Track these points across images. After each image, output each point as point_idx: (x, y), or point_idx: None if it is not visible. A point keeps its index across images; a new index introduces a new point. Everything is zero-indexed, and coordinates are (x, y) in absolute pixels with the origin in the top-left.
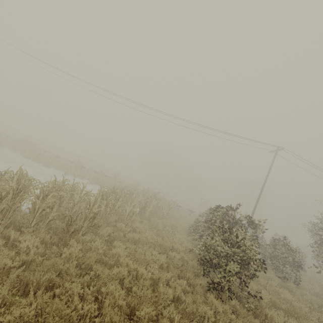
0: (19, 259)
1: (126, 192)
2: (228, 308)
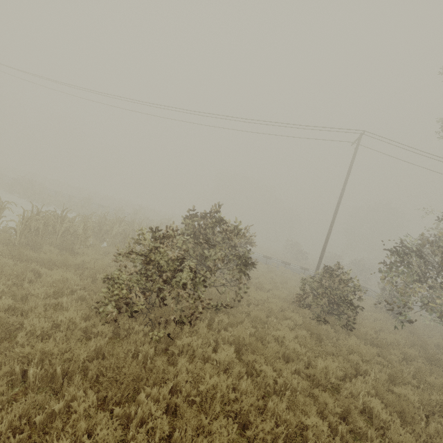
0: None
1: (113, 220)
2: (106, 330)
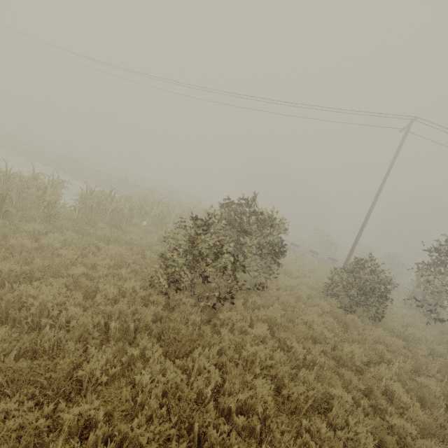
0: None
1: (151, 201)
2: (161, 299)
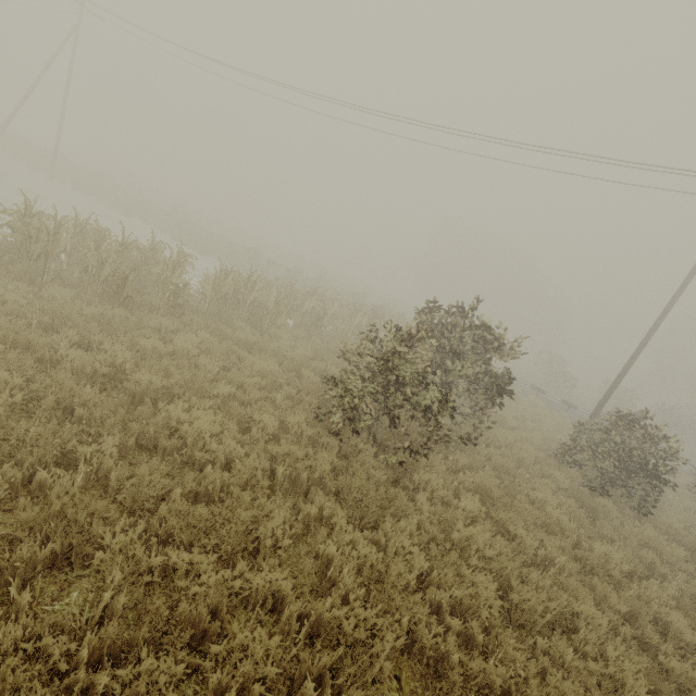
0: (39, 306)
1: (301, 290)
2: (332, 442)
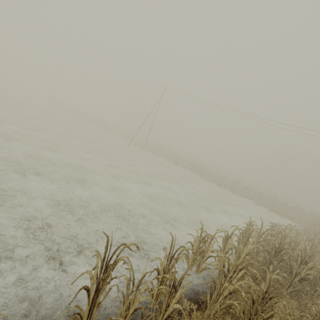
0: None
1: None
2: None
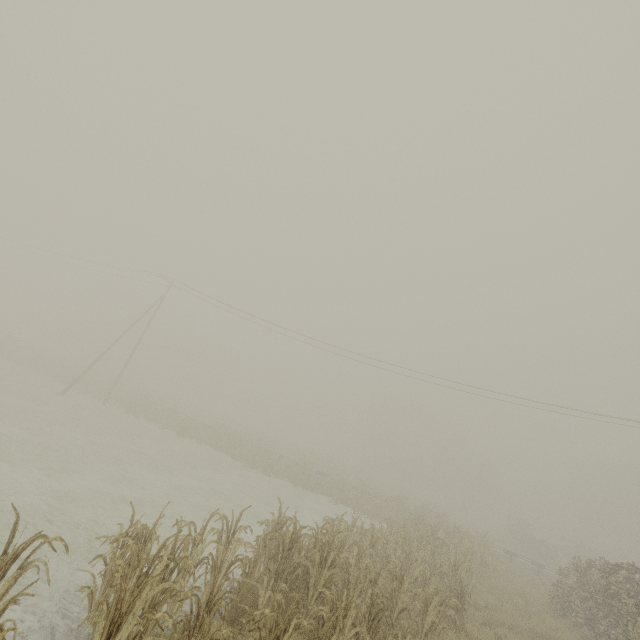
0: None
1: (426, 527)
2: None
